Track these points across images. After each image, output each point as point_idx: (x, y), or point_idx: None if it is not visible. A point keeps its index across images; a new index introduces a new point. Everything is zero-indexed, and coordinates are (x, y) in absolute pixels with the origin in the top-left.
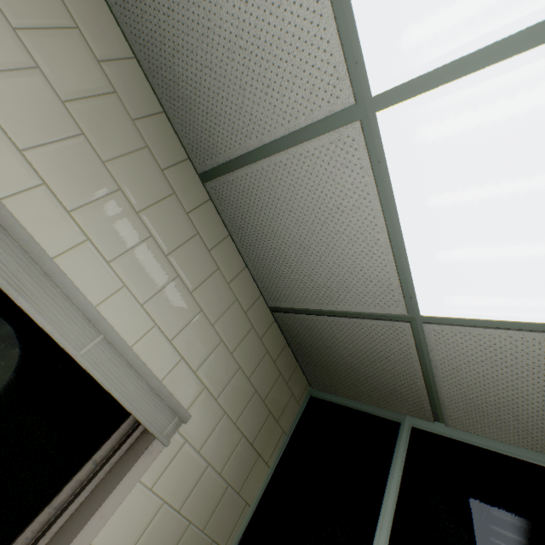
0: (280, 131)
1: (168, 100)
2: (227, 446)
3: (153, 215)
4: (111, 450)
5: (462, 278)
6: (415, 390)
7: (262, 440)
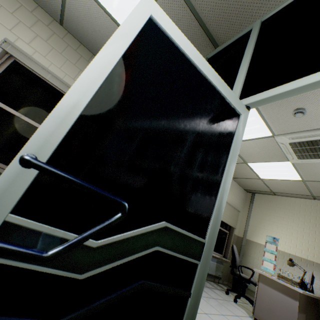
0: None
1: (36, 0)
2: None
3: (51, 42)
4: None
5: (123, 12)
6: None
7: None
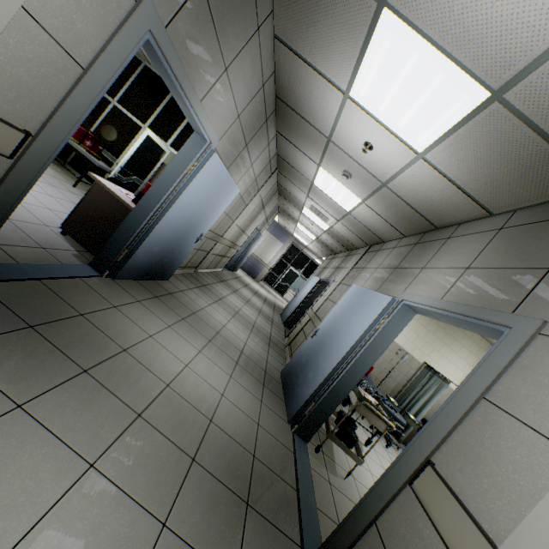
0: None
1: None
2: None
3: None
4: None
5: None
6: (142, 54)
7: None
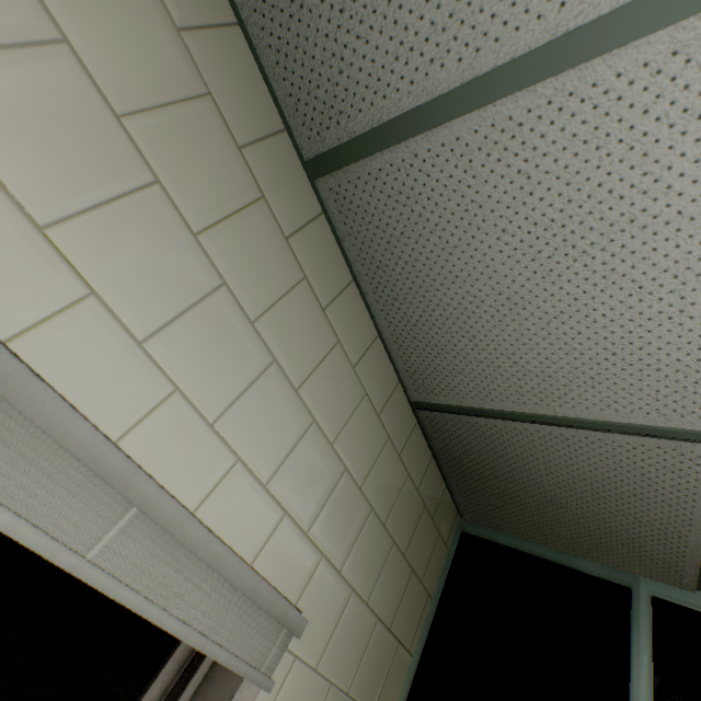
0: (529, 36)
1: None
2: (356, 644)
3: (226, 241)
4: (162, 695)
5: None
6: (676, 546)
7: (402, 617)
